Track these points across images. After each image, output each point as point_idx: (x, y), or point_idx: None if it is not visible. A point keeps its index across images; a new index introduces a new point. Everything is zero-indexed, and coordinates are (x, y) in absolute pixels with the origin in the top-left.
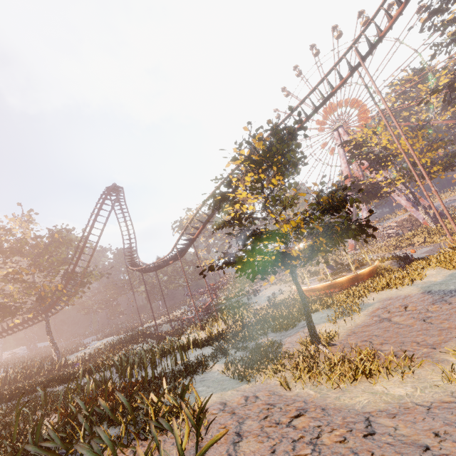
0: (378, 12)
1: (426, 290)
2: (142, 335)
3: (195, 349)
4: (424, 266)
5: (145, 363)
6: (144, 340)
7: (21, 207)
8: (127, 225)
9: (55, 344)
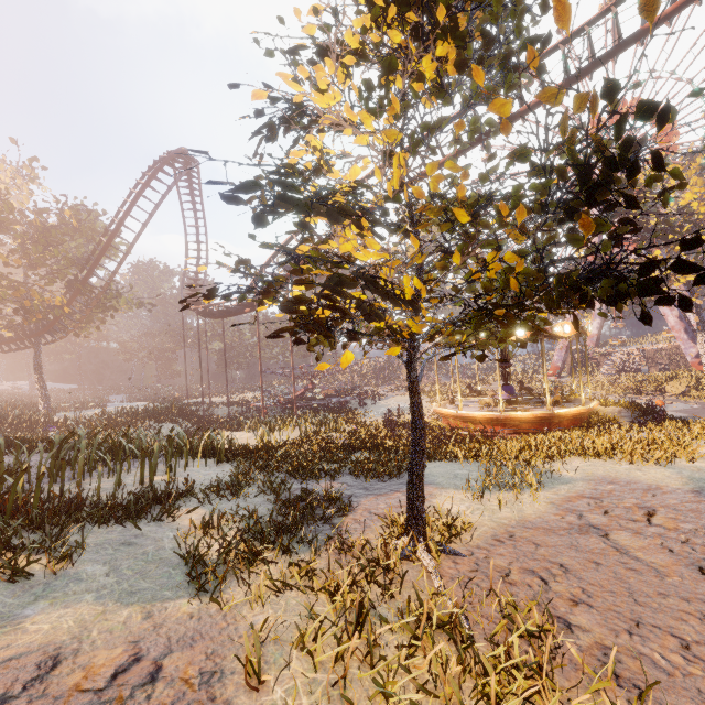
0: None
1: (703, 487)
2: (177, 412)
3: (206, 462)
4: (695, 435)
5: (81, 462)
6: (175, 420)
7: (18, 148)
8: (198, 233)
9: (46, 388)
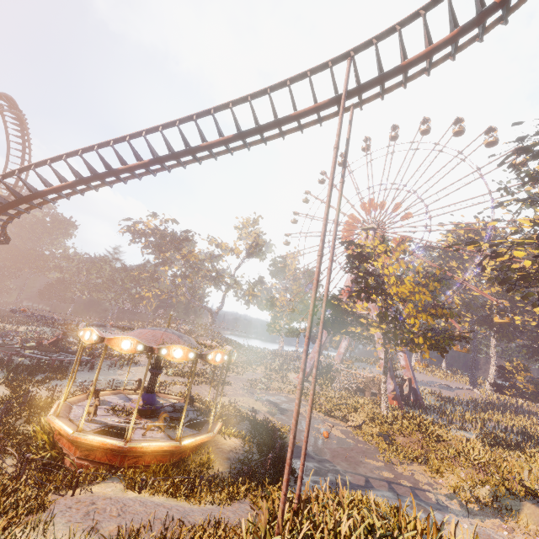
0: (415, 18)
1: None
2: None
3: None
4: None
5: None
6: None
7: None
8: None
9: None
